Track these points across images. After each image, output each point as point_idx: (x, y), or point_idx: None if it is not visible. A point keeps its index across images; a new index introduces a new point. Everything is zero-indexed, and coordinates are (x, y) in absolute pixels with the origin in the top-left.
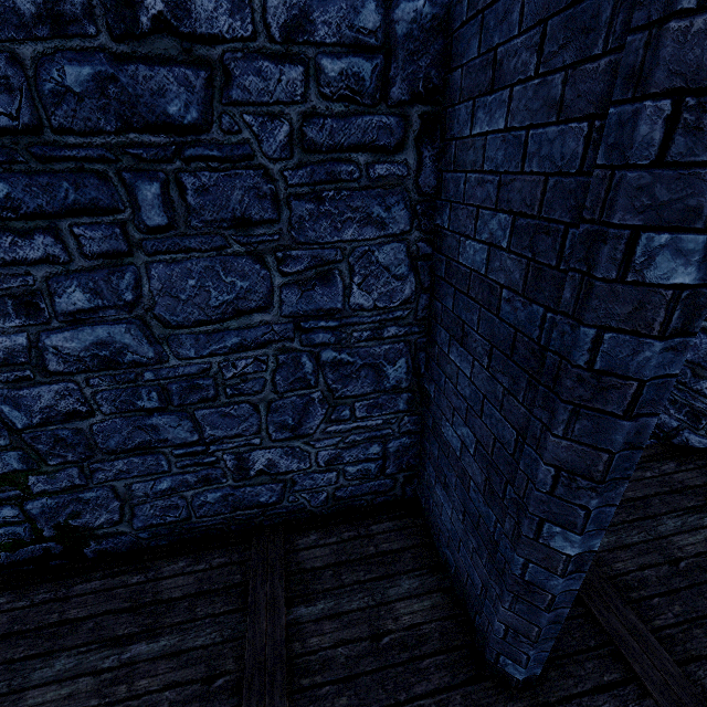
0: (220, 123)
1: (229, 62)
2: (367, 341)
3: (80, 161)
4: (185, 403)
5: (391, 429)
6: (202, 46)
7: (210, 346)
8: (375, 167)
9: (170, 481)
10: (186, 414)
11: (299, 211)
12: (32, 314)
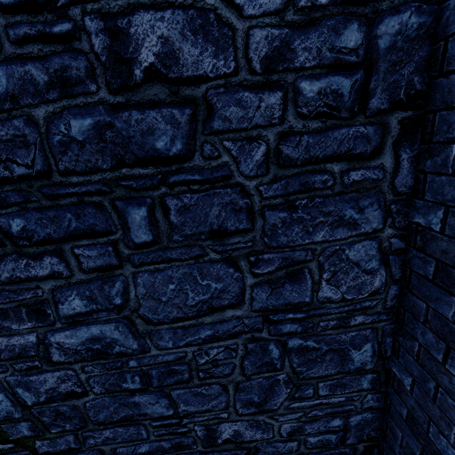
0: (201, 151)
1: (211, 97)
2: (333, 329)
3: (80, 196)
4: (162, 385)
5: (353, 405)
6: (188, 87)
7: (186, 338)
8: (349, 173)
9: (148, 446)
10: (163, 393)
11: (272, 219)
12: (40, 318)
